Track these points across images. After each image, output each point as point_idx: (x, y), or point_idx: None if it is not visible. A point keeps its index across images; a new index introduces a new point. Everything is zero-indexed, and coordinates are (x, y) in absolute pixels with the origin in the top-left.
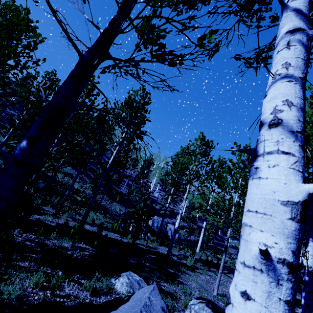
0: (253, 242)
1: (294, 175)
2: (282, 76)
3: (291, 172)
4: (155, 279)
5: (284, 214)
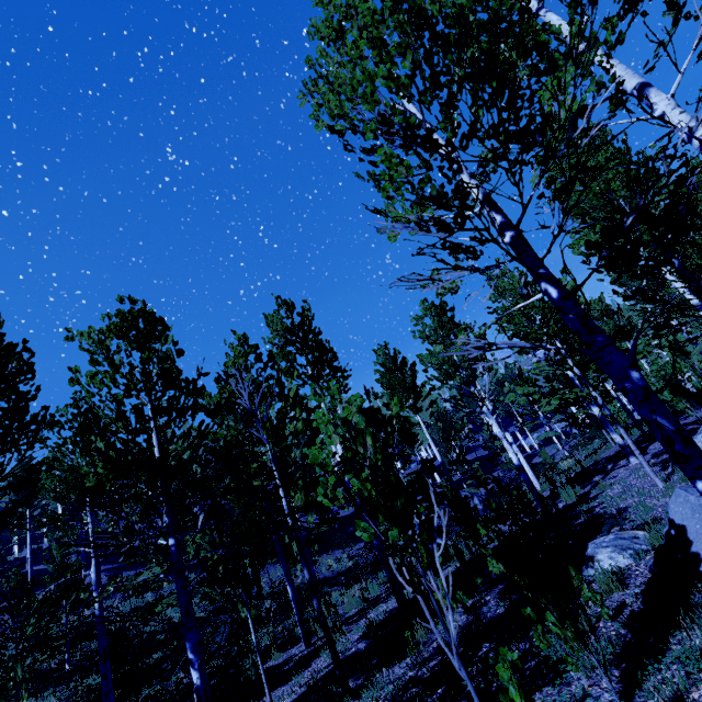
0: None
1: None
2: None
3: None
4: (601, 535)
5: None
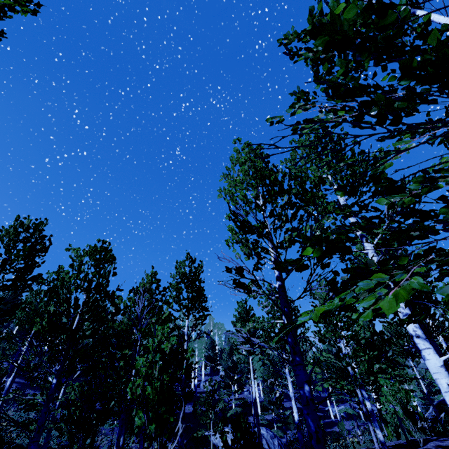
0: (442, 383)
1: (436, 355)
2: (405, 313)
3: (435, 355)
4: None
5: (443, 370)
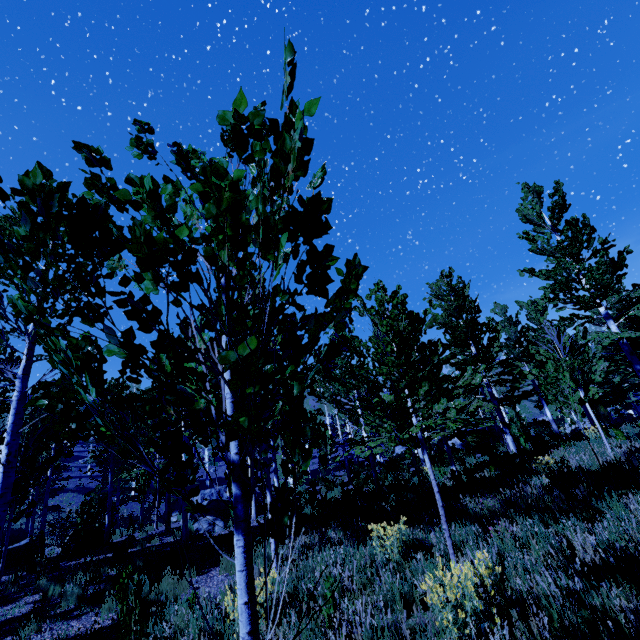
0: None
1: None
2: None
3: None
4: None
5: None
